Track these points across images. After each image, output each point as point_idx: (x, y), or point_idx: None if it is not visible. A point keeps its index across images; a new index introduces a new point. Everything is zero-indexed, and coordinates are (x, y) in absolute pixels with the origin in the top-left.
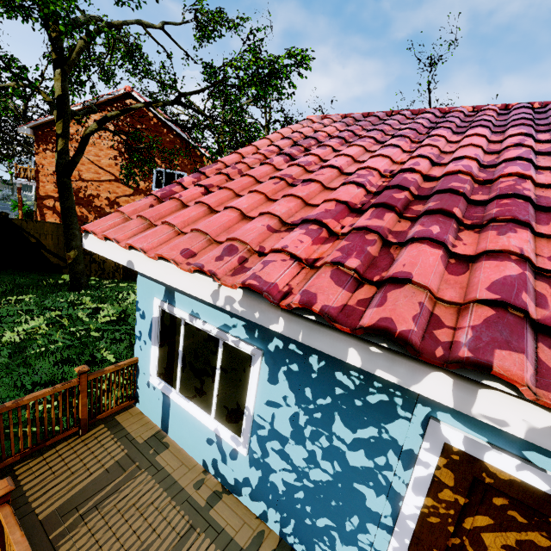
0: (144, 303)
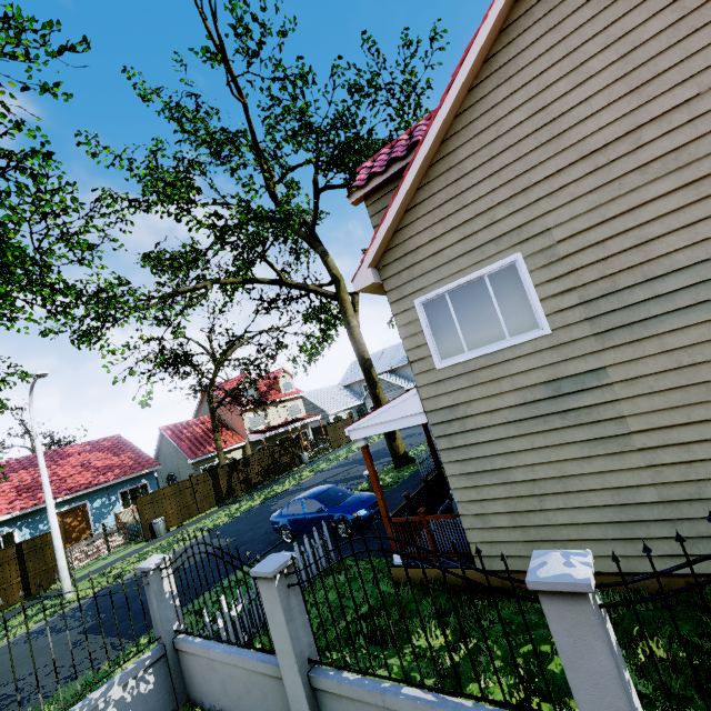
0: None
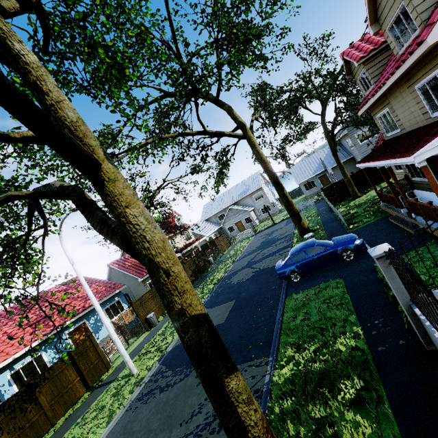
0: (2, 382)
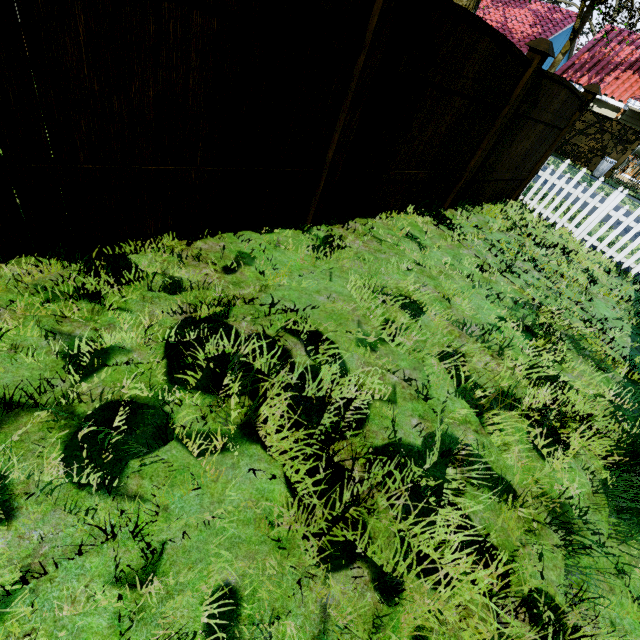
0: None
